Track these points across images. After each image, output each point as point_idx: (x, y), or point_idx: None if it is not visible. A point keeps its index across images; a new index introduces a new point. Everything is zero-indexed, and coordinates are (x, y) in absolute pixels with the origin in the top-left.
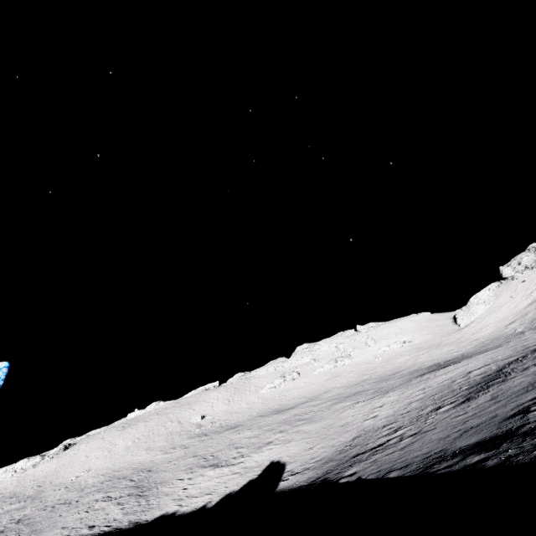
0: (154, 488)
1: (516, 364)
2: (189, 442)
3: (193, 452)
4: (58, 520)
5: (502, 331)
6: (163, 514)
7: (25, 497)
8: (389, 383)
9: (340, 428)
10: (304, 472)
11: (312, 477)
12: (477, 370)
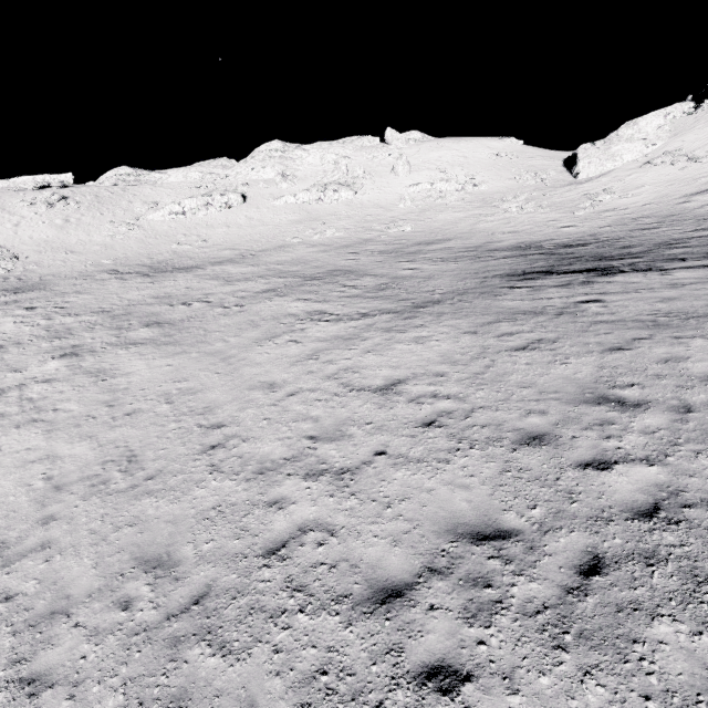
0: None
1: None
2: None
3: None
4: None
5: (680, 205)
6: None
7: None
8: (420, 272)
9: (192, 449)
10: None
11: None
12: None
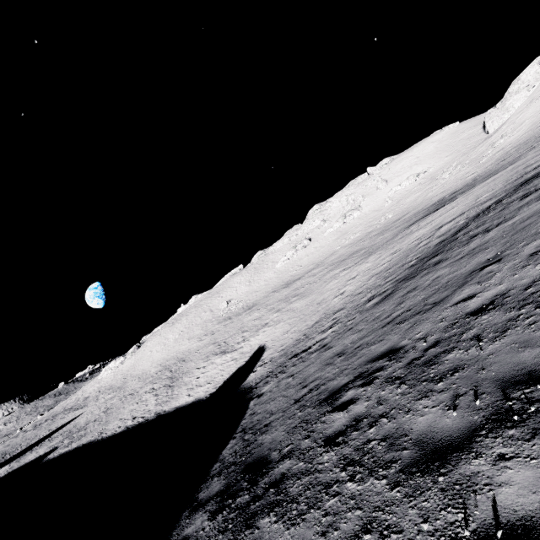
0: (180, 379)
1: (477, 222)
2: (217, 328)
3: (215, 339)
4: (120, 412)
5: (538, 128)
6: (176, 405)
7: (116, 388)
8: (382, 239)
9: (316, 306)
10: (266, 365)
11: (262, 377)
12: (447, 225)
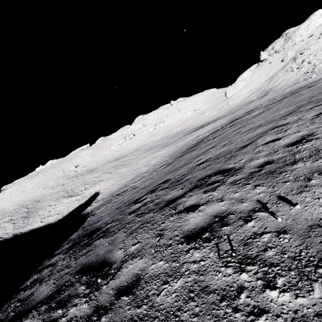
0: (35, 212)
1: (212, 134)
2: (67, 182)
3: (64, 188)
4: None
5: (245, 100)
6: (31, 228)
7: None
8: (173, 140)
9: (133, 171)
10: (99, 202)
11: (96, 207)
12: (201, 135)
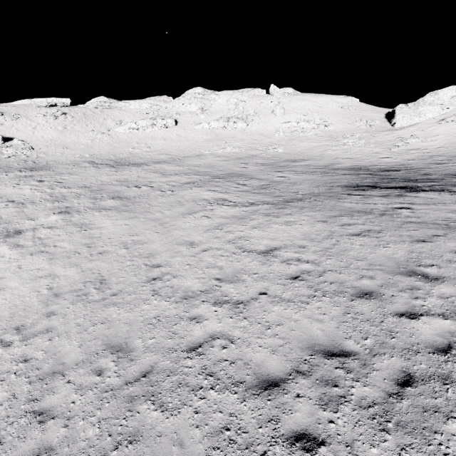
0: None
1: None
2: None
3: None
4: None
5: None
6: None
7: None
8: (288, 179)
9: (141, 279)
10: None
11: None
12: None
